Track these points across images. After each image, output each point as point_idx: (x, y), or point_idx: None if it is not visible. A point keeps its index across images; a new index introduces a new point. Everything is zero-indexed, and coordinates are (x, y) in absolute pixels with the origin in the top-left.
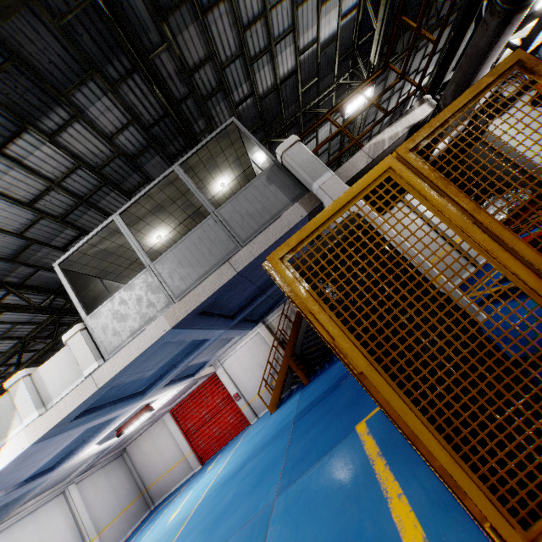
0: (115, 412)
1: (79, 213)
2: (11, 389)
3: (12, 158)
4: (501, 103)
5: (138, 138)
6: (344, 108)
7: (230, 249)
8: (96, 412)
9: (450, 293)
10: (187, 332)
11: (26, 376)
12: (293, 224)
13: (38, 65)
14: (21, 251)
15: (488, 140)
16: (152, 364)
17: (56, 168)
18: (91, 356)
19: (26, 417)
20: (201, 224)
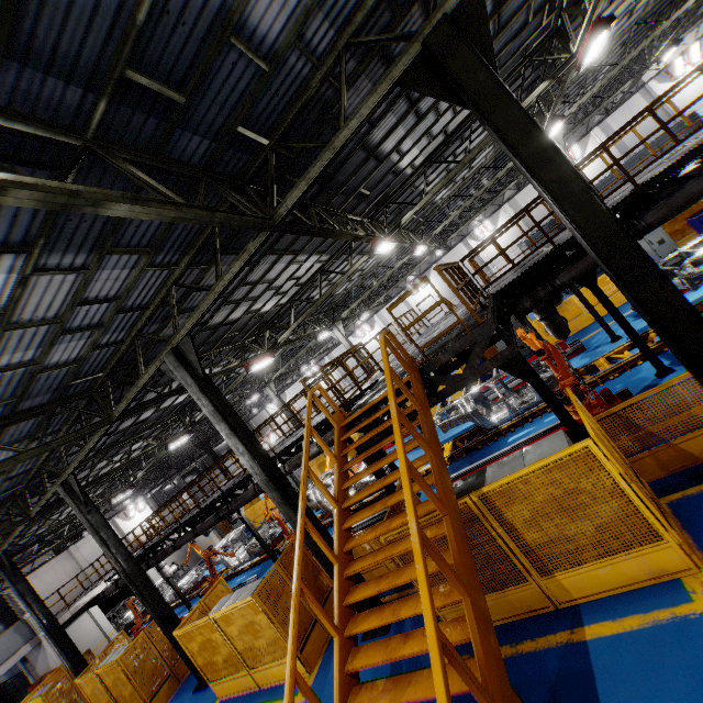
0: None
1: None
2: None
3: None
4: None
5: None
6: (70, 542)
7: None
8: None
9: None
10: None
11: None
12: (24, 656)
13: None
14: None
15: None
16: None
17: None
18: None
19: None
20: None
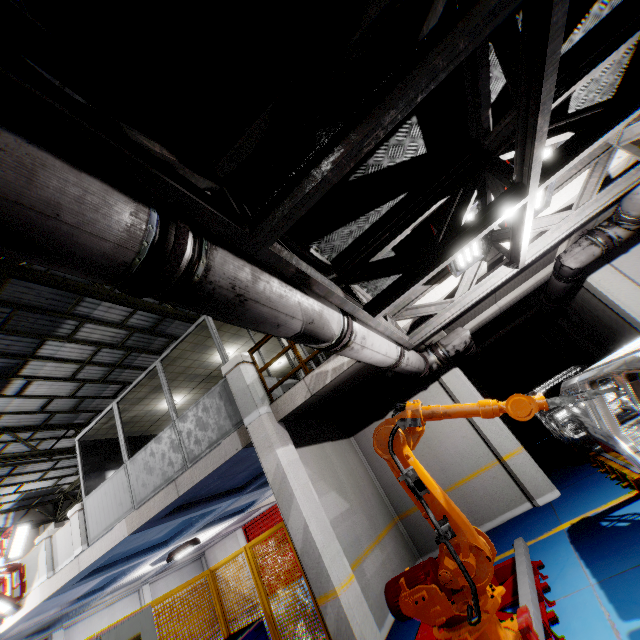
0: (136, 561)
1: (117, 373)
2: (39, 545)
3: (45, 357)
4: (571, 272)
5: (150, 315)
6: None
7: (179, 467)
8: (105, 571)
9: (343, 621)
10: (164, 524)
11: (48, 537)
12: (228, 457)
13: (39, 303)
14: (77, 405)
15: (593, 292)
16: (153, 534)
17: (83, 353)
18: (80, 539)
19: (41, 576)
20: (164, 431)
